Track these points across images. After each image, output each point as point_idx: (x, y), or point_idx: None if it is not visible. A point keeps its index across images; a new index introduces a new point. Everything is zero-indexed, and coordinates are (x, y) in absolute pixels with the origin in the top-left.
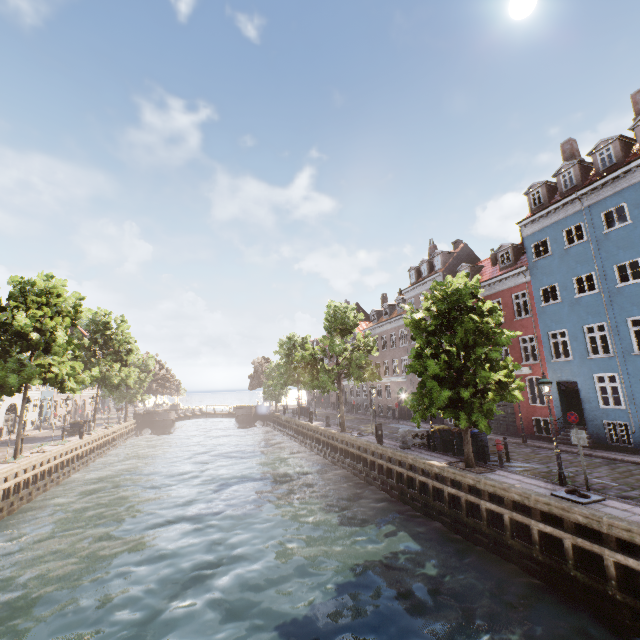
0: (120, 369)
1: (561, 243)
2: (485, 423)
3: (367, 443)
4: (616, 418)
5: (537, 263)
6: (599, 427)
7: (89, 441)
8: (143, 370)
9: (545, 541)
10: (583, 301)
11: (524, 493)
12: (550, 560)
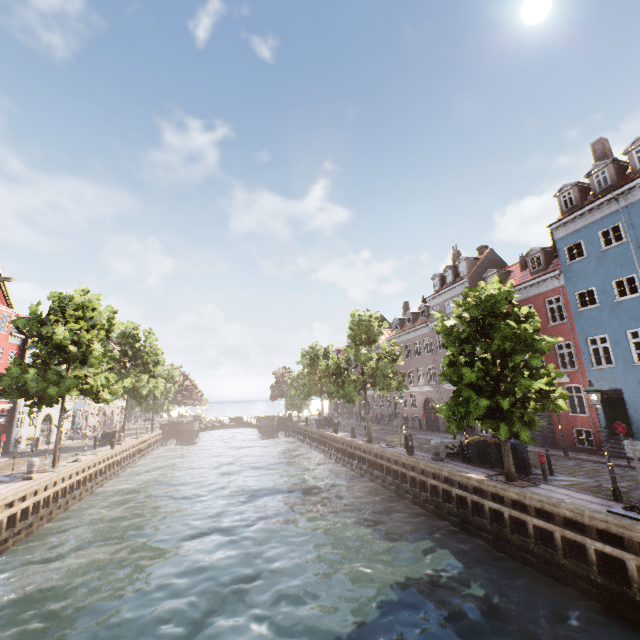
0: (148, 380)
1: (597, 245)
2: (528, 434)
3: (397, 454)
4: None
5: (571, 266)
6: None
7: (120, 451)
8: (169, 381)
9: (603, 562)
10: (625, 305)
11: (576, 509)
12: (611, 583)
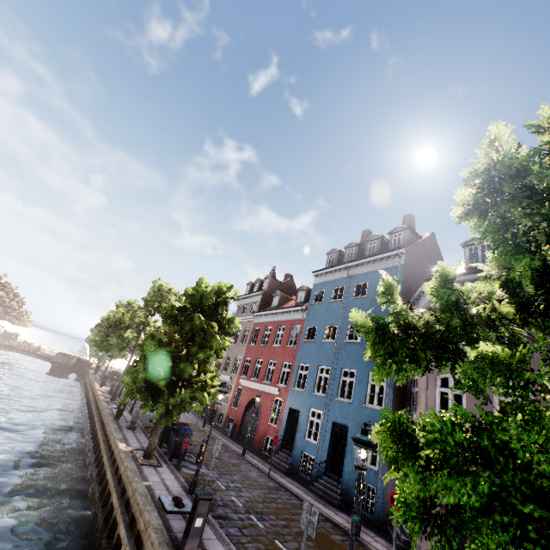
0: None
1: (330, 297)
2: (160, 414)
3: (106, 414)
4: (310, 451)
5: (313, 306)
6: (298, 456)
7: None
8: None
9: (121, 546)
10: (325, 346)
11: (135, 489)
12: None
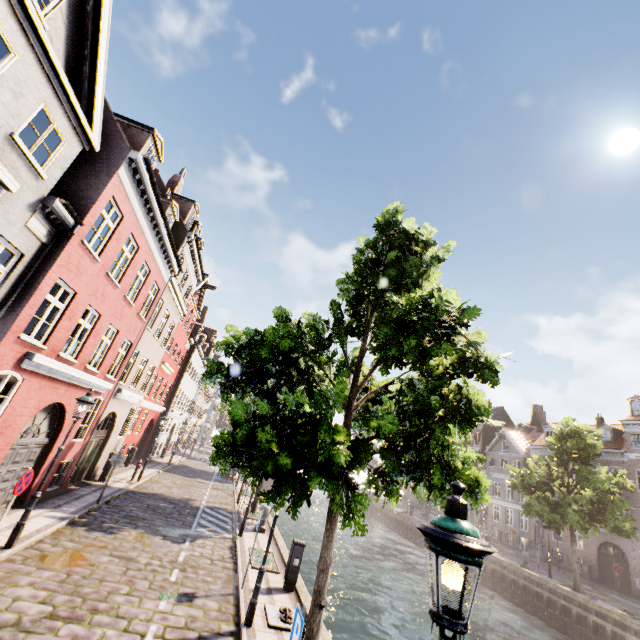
0: None
1: None
2: None
3: None
4: None
5: None
6: None
7: None
8: None
9: None
10: None
11: None
12: None
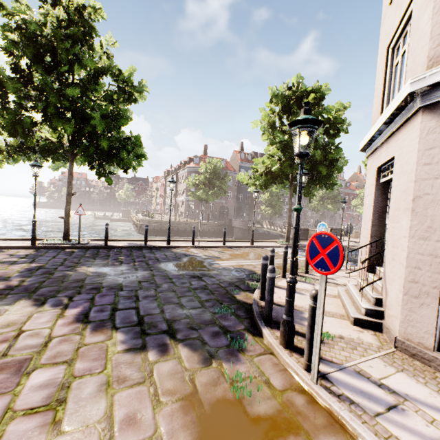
0: None
1: None
2: None
3: None
4: None
5: None
6: None
7: None
8: None
9: None
10: None
11: None
12: None
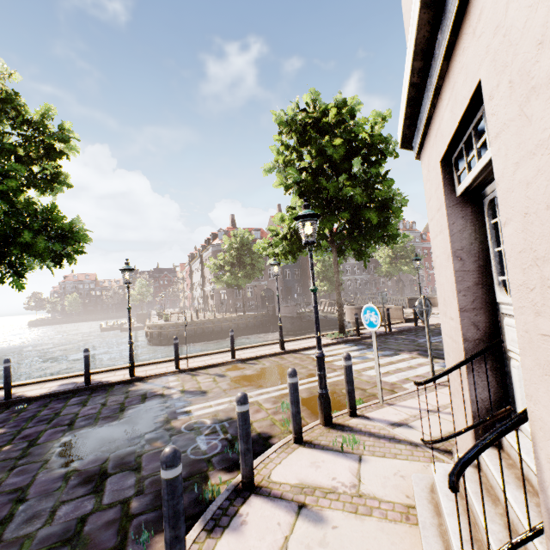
0: None
1: None
2: None
3: None
4: None
5: None
6: None
7: None
8: None
9: None
10: None
11: None
12: None
